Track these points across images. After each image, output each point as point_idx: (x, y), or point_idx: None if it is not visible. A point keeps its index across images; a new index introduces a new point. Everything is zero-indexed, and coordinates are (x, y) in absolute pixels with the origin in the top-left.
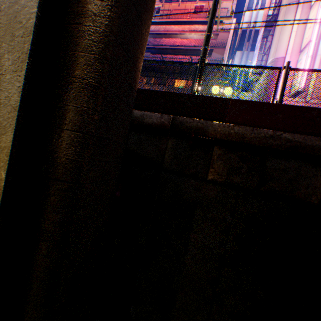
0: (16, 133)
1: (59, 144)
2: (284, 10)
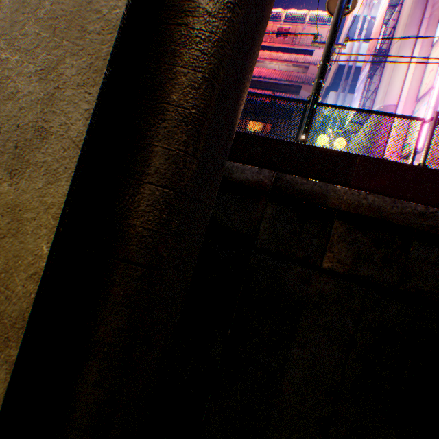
0: (73, 183)
1: (134, 205)
2: (397, 45)
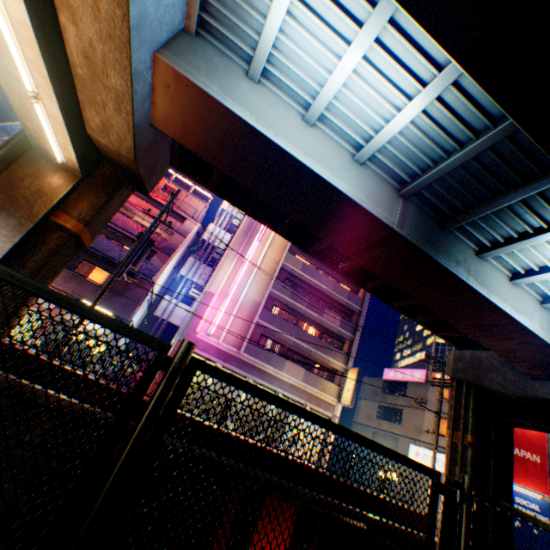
0: None
1: None
2: (228, 252)
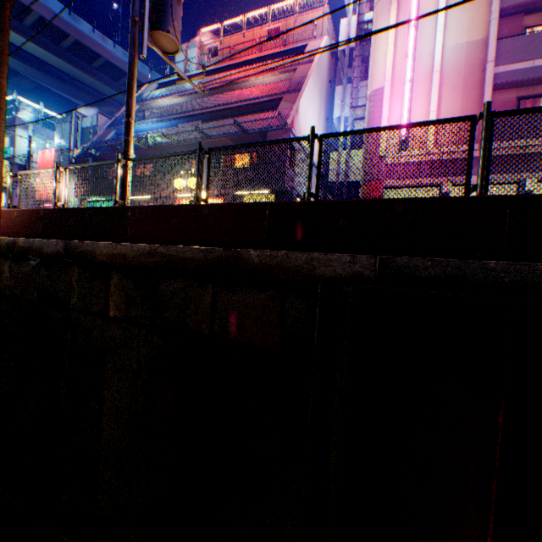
0: None
1: None
2: (375, 11)
